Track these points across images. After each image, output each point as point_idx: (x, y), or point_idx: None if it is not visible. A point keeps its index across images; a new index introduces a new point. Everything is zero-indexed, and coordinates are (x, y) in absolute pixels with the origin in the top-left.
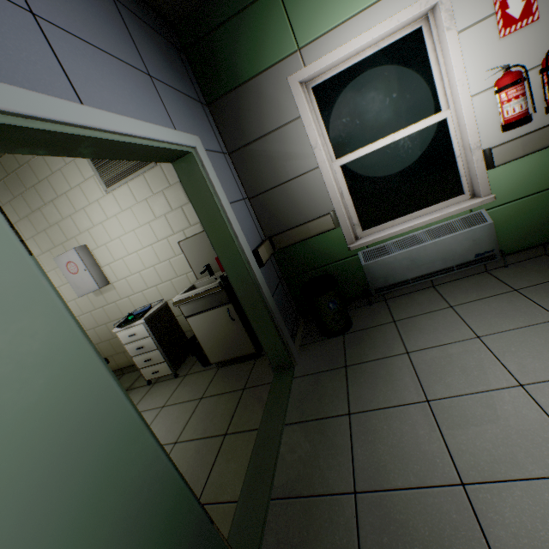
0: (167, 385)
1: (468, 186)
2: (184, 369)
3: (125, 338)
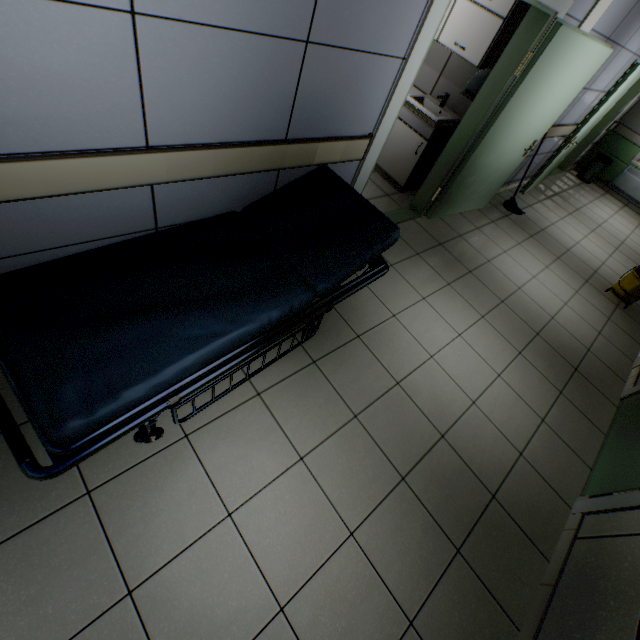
0: None
1: None
2: None
3: None
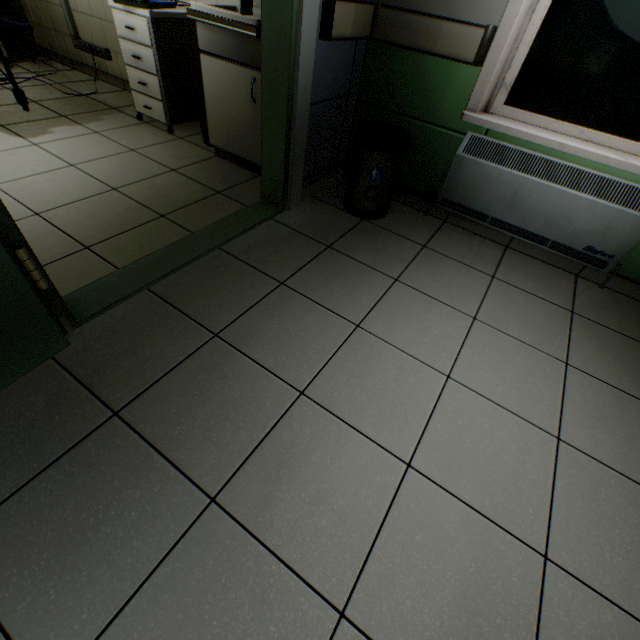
0: (155, 134)
1: None
2: (185, 132)
3: (122, 27)
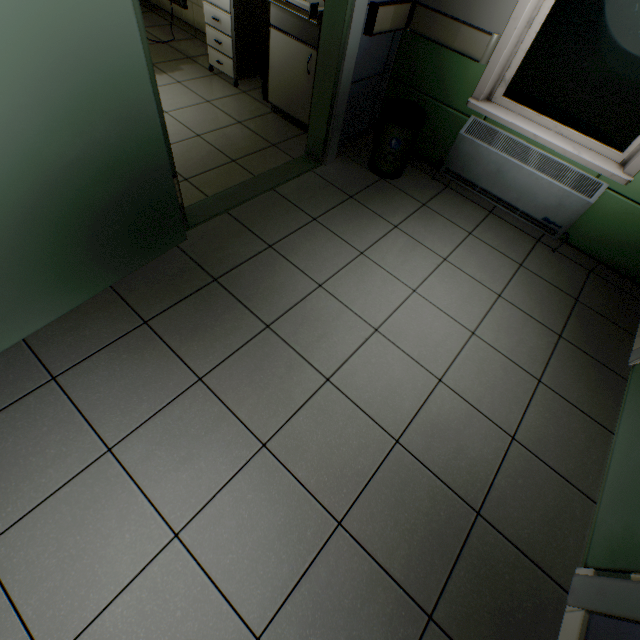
0: (223, 87)
1: (635, 149)
2: (247, 86)
3: None
